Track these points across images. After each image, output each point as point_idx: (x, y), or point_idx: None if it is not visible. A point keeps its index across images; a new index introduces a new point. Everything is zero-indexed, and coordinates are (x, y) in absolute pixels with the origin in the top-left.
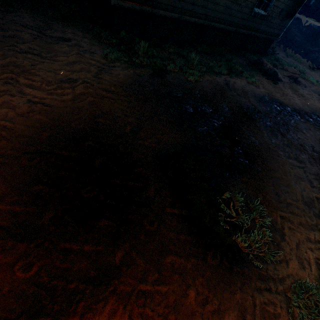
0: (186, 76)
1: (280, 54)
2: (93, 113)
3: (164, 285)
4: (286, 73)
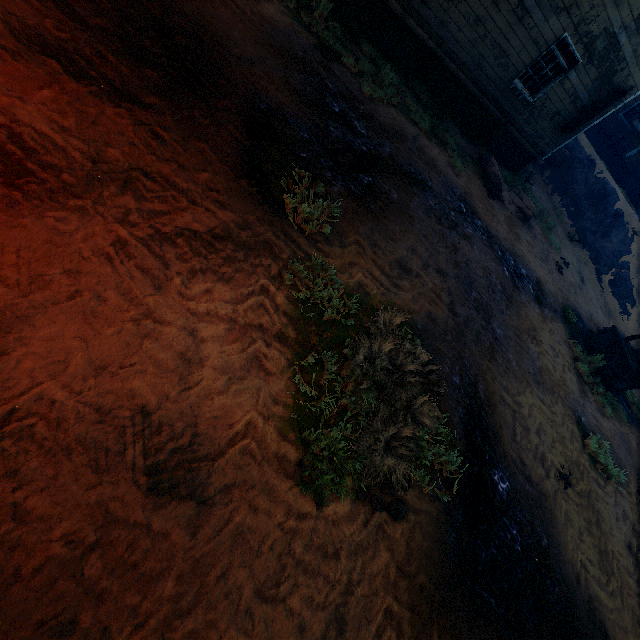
0: (361, 85)
1: (540, 193)
2: (204, 7)
3: (183, 149)
4: (517, 201)
